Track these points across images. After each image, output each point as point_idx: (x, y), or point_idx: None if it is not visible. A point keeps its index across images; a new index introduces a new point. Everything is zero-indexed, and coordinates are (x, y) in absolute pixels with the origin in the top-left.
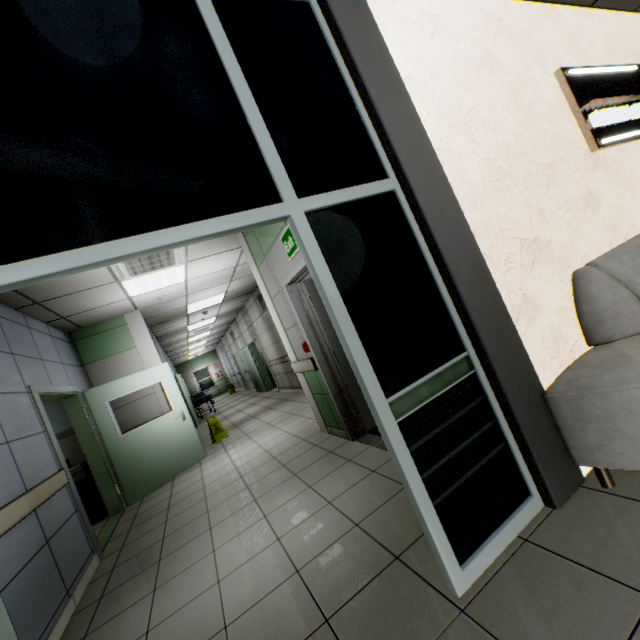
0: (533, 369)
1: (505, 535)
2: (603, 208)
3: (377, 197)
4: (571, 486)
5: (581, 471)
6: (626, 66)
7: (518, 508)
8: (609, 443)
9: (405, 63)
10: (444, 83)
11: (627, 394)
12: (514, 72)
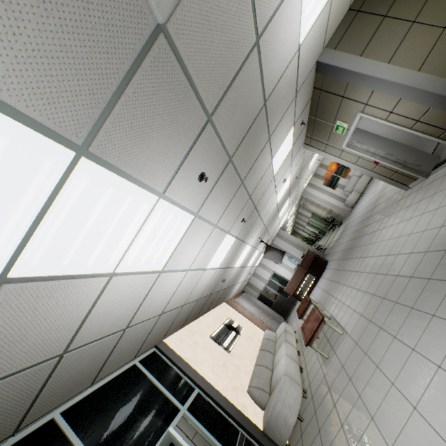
0: (257, 425)
1: None
2: (241, 367)
3: (196, 395)
4: None
5: None
6: (221, 325)
7: None
8: (281, 432)
9: (182, 354)
10: (192, 354)
11: (274, 414)
12: (202, 342)
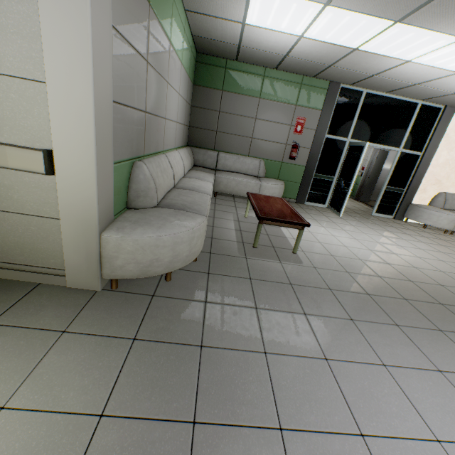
0: (412, 200)
1: (383, 216)
2: None
3: (415, 155)
4: (399, 219)
5: (403, 219)
6: None
7: (388, 215)
8: (411, 214)
9: (449, 130)
10: None
11: (420, 208)
12: None
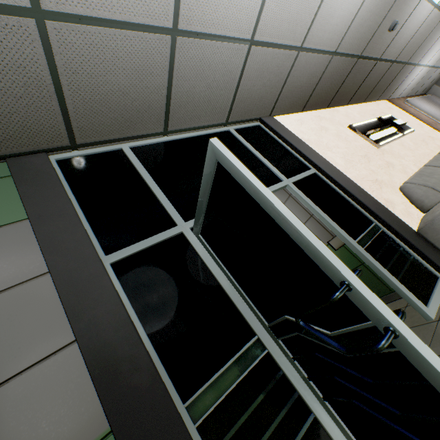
0: (406, 224)
1: (438, 293)
2: (395, 166)
3: (310, 175)
4: None
5: None
6: (372, 119)
7: (436, 283)
8: None
9: (298, 134)
10: (313, 137)
11: None
12: (333, 130)
